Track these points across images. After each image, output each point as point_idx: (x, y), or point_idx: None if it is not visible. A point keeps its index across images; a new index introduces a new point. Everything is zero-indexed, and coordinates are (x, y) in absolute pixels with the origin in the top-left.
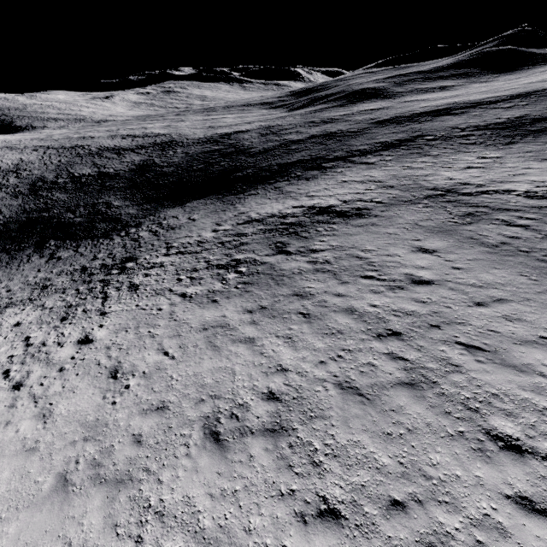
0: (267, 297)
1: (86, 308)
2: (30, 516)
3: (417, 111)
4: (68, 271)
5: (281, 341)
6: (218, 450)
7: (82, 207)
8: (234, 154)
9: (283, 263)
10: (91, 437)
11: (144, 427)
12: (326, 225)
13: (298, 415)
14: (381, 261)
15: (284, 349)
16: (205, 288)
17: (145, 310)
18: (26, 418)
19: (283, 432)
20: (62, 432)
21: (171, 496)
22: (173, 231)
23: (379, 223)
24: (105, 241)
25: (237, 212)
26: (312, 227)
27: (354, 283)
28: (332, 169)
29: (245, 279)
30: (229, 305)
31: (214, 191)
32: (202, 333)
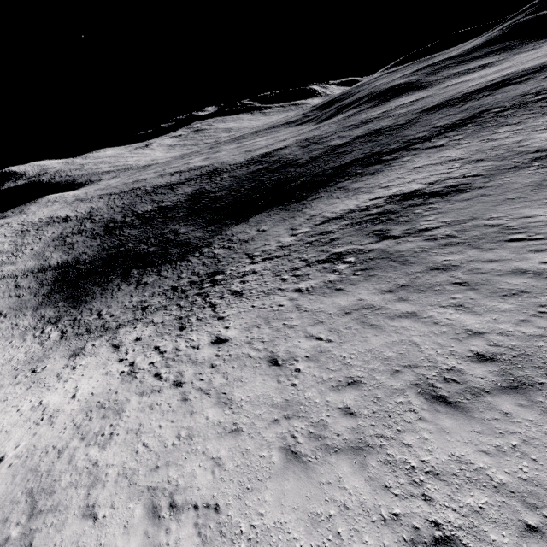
0: (400, 277)
1: (199, 316)
2: (279, 485)
3: (468, 91)
4: (160, 292)
5: (451, 310)
6: (457, 412)
7: (152, 238)
8: (281, 168)
9: (395, 246)
10: (291, 415)
11: (347, 401)
12: (422, 206)
13: (535, 371)
14: (522, 224)
15: (461, 315)
16: (319, 281)
17: (265, 308)
18: (208, 407)
19: (529, 388)
20: (256, 414)
21: (432, 456)
22: (247, 243)
23: (490, 193)
24: (183, 263)
25: (308, 216)
26: (407, 211)
27: (501, 248)
28: (396, 160)
29: (361, 267)
30: (359, 290)
31: (274, 204)
32: (348, 317)
